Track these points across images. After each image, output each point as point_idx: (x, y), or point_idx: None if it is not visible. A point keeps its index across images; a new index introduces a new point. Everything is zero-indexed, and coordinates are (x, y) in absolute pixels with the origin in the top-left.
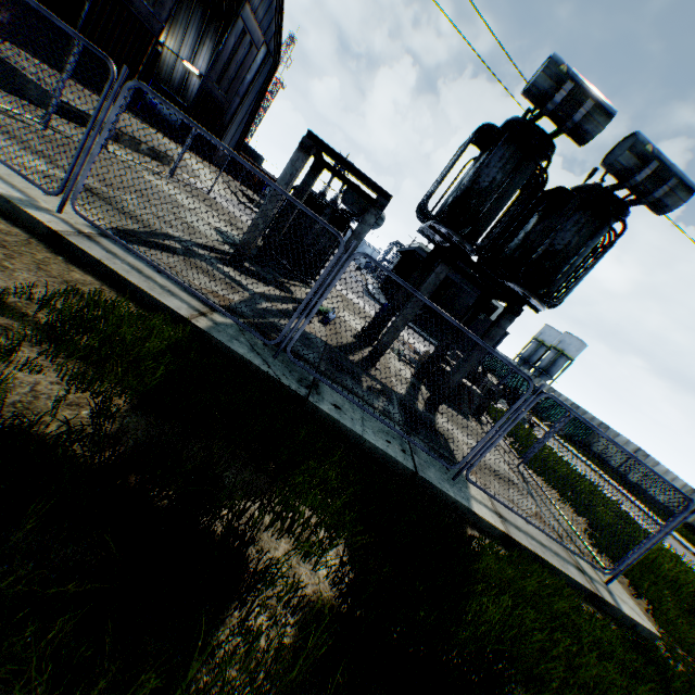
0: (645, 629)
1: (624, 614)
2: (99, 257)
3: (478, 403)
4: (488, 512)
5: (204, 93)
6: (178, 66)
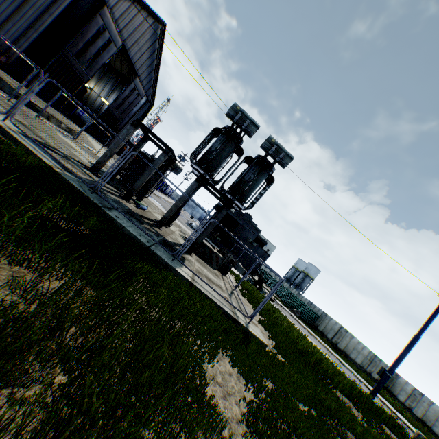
0: (260, 340)
1: (250, 331)
2: (16, 137)
3: (221, 263)
4: (186, 274)
5: (108, 112)
6: (98, 100)
